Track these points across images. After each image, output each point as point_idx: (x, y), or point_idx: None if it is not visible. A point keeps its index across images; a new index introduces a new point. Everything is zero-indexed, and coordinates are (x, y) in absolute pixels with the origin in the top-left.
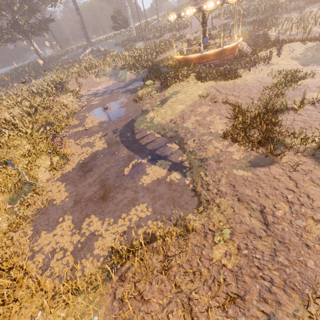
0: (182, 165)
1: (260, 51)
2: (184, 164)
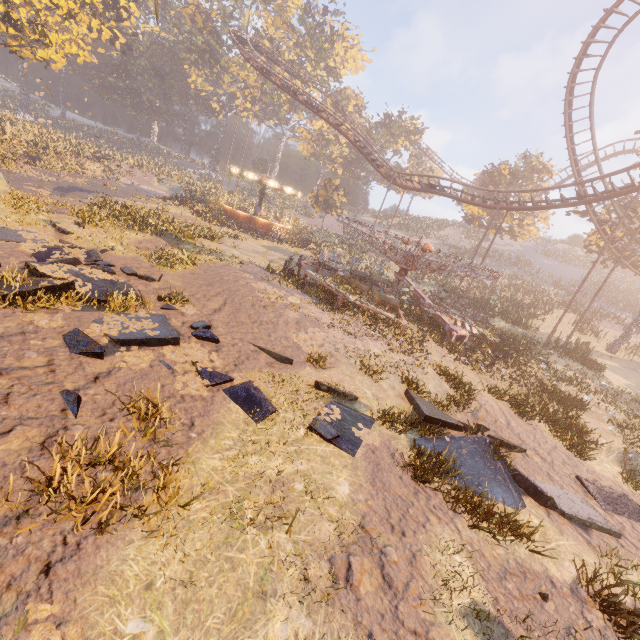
0: None
1: (288, 244)
2: None
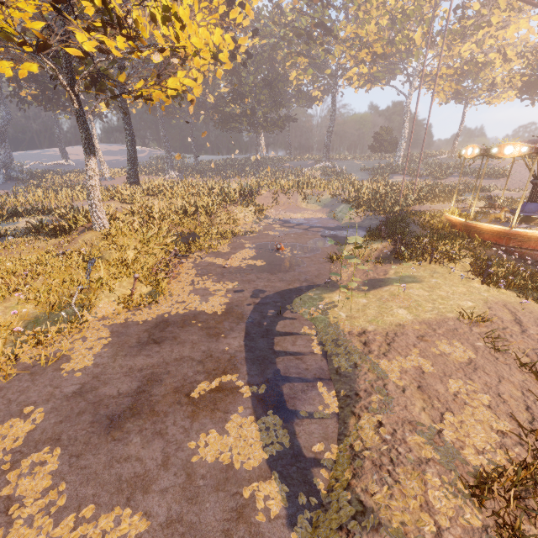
0: (309, 472)
1: None
2: (316, 473)
